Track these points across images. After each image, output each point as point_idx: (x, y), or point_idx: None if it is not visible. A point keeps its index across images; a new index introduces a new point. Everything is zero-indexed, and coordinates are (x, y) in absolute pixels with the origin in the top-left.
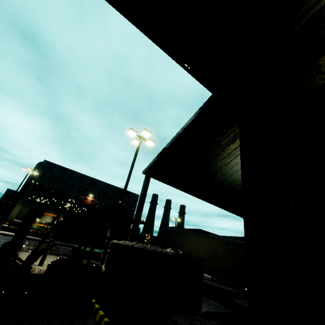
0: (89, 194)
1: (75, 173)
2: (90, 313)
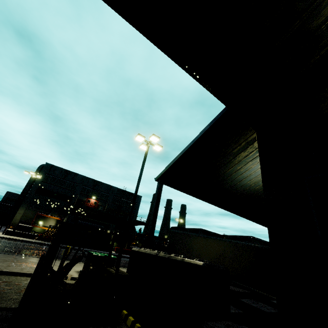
0: (92, 196)
1: (78, 176)
2: (120, 319)
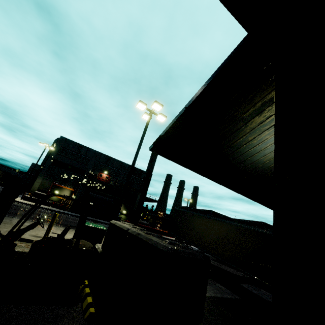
0: (104, 171)
1: (90, 150)
2: (79, 297)
